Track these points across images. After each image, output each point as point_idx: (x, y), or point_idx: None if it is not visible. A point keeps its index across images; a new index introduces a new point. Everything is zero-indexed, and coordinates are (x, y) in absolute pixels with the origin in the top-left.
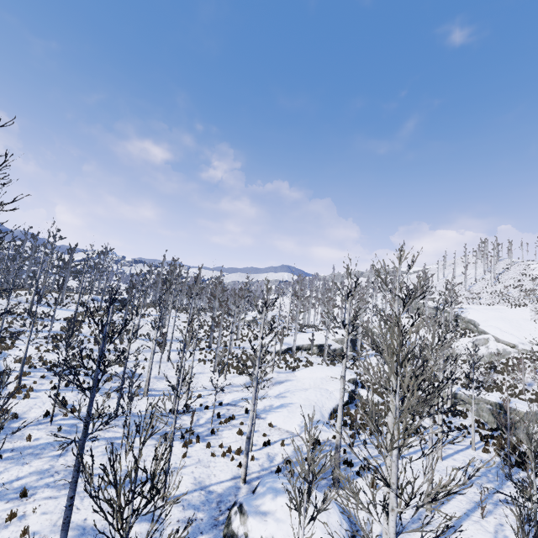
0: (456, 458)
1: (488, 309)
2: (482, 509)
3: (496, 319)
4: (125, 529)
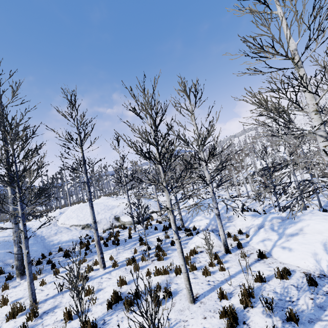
0: None
1: None
2: None
3: None
4: None
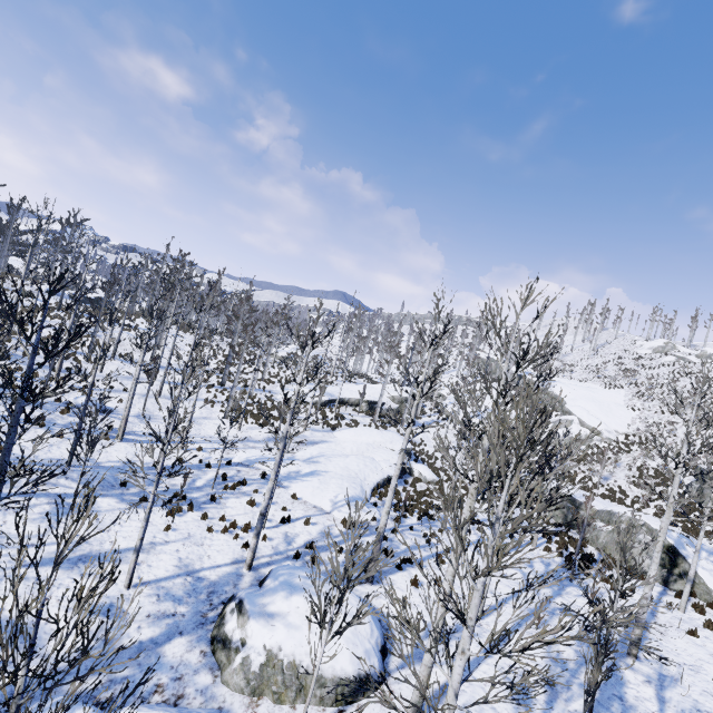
0: (514, 555)
1: (580, 386)
2: (538, 620)
3: (586, 400)
4: (9, 708)
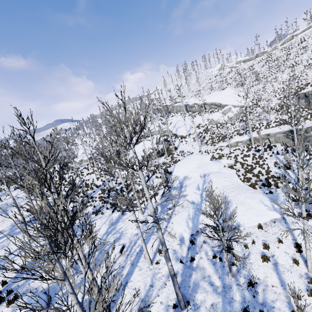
0: None
1: (214, 95)
2: None
3: (225, 97)
4: None
